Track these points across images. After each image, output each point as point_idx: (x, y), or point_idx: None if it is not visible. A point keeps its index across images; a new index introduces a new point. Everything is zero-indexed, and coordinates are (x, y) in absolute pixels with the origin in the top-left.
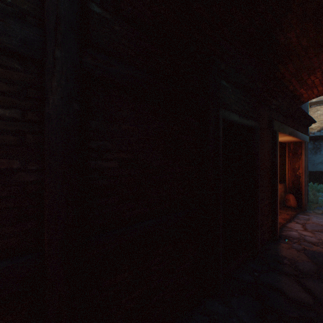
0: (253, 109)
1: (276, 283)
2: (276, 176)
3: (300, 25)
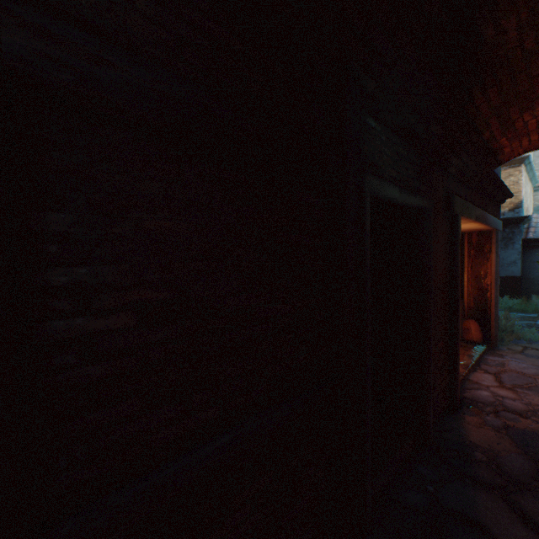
0: (420, 175)
1: (469, 508)
2: (457, 296)
3: (531, 1)
